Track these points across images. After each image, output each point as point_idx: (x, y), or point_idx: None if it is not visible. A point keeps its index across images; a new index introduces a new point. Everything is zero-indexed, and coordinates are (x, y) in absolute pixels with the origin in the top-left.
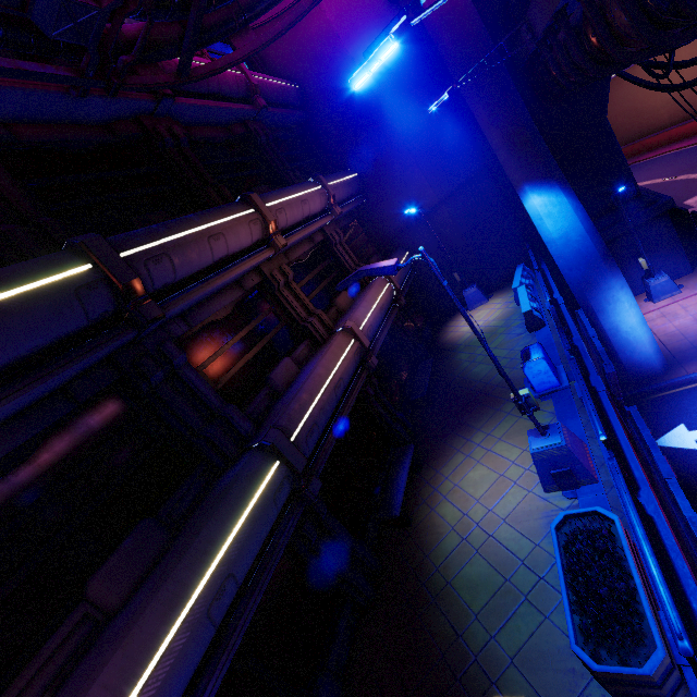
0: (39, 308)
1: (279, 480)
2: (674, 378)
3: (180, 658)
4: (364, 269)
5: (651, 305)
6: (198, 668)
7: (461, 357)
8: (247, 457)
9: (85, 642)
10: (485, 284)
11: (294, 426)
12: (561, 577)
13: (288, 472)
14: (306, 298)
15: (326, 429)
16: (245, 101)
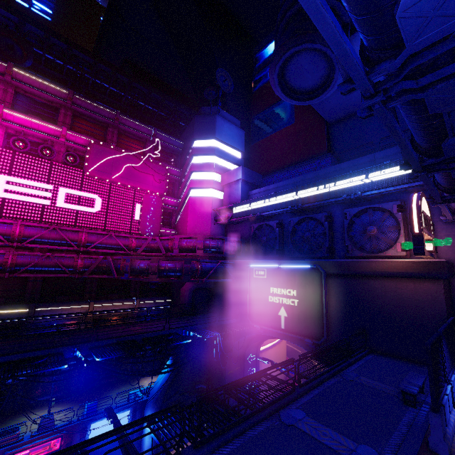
0: (12, 315)
1: None
2: None
3: None
4: None
5: None
6: None
7: (122, 388)
8: None
9: None
10: None
11: None
12: (1, 431)
13: None
14: None
15: None
16: None
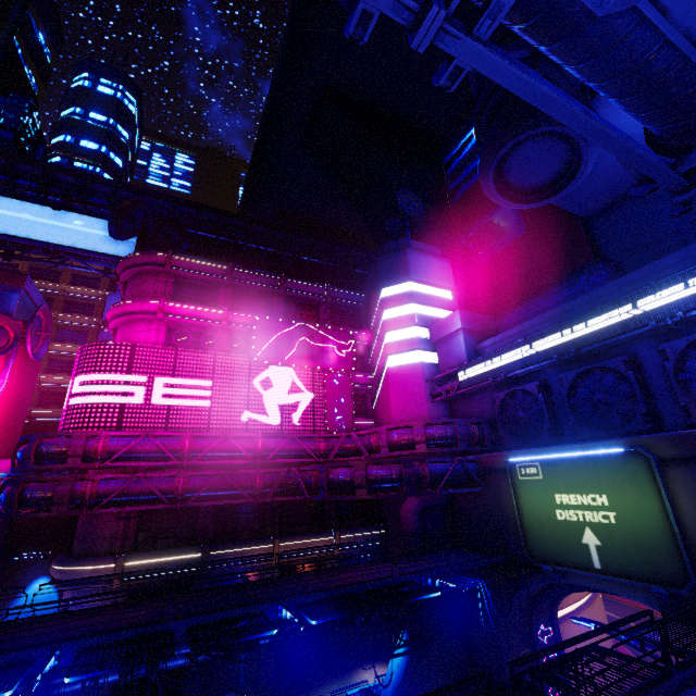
0: (184, 562)
1: None
2: None
3: None
4: None
5: None
6: None
7: (333, 685)
8: None
9: None
10: None
11: None
12: None
13: None
14: None
15: None
16: None
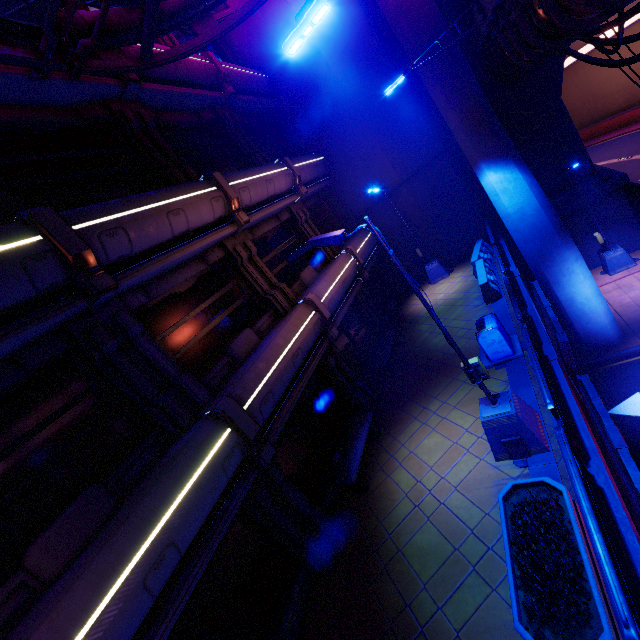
0: None
1: (229, 448)
2: (630, 347)
3: (110, 630)
4: (312, 240)
5: (607, 278)
6: (135, 638)
7: (421, 328)
8: (198, 425)
9: (19, 611)
10: (446, 260)
11: (248, 394)
12: (506, 550)
13: (239, 439)
14: (269, 272)
15: (283, 397)
16: (214, 89)
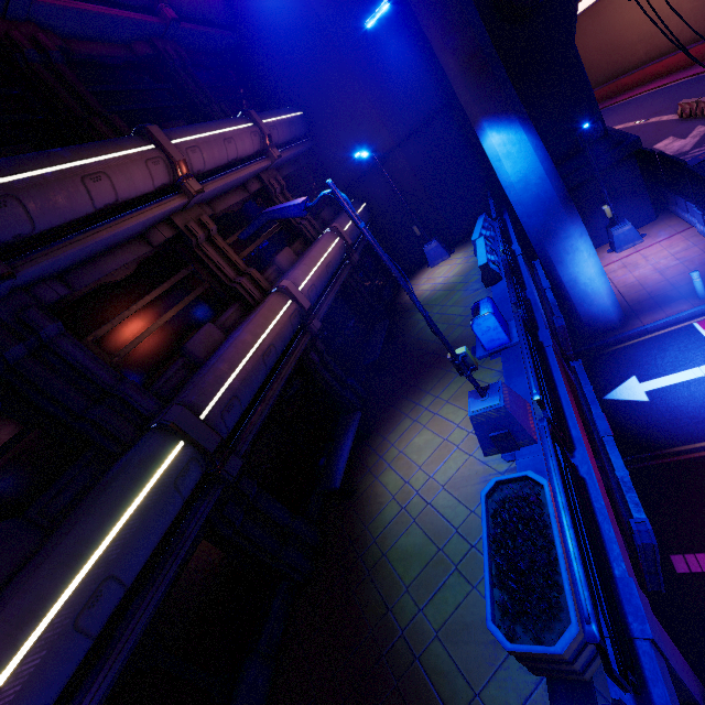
0: None
1: (182, 464)
2: (630, 330)
3: (31, 682)
4: (266, 211)
5: (614, 256)
6: (72, 683)
7: (418, 317)
8: (143, 440)
9: None
10: (447, 239)
11: (206, 401)
12: (485, 549)
13: (195, 453)
14: (235, 256)
15: (254, 401)
16: (148, 12)
